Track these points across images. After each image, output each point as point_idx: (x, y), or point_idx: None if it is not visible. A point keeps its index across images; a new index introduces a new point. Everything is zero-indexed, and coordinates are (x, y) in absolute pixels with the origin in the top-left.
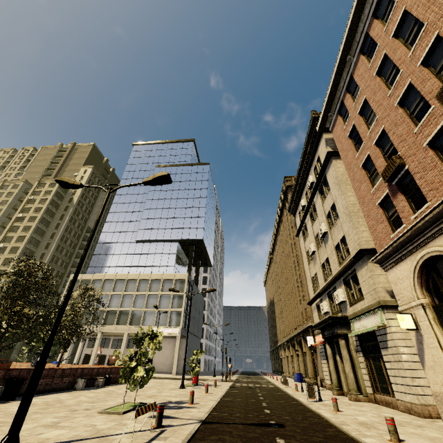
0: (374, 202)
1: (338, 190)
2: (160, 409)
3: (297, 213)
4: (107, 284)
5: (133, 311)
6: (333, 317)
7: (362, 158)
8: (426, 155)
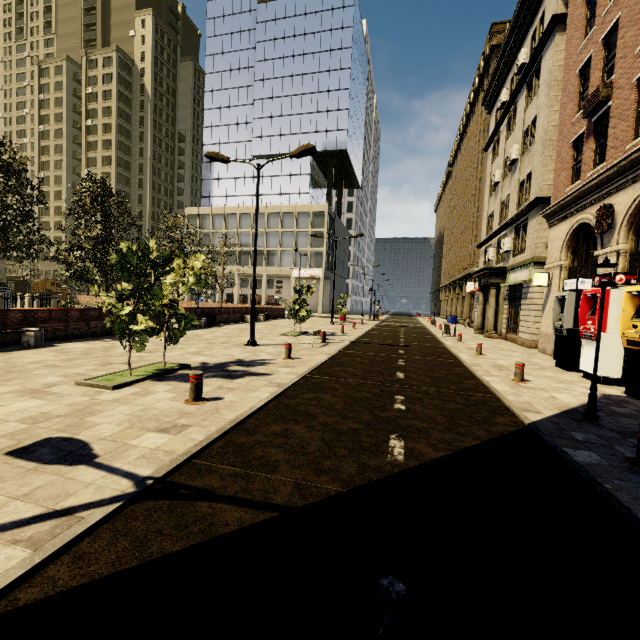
0: (570, 138)
1: (546, 96)
2: (324, 334)
3: (494, 110)
4: (230, 219)
5: (267, 252)
6: (490, 268)
7: (584, 56)
8: (629, 96)
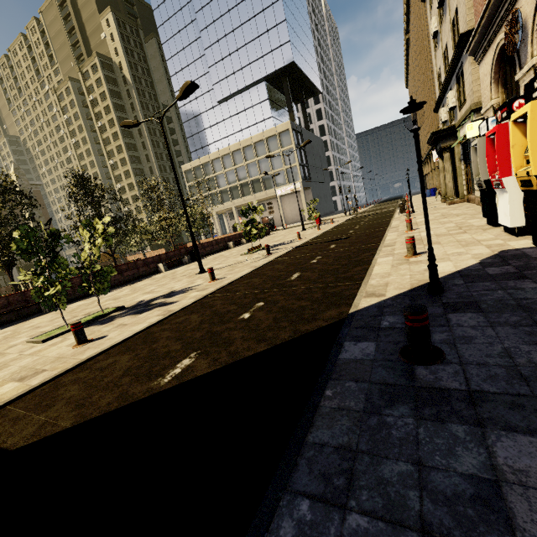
0: None
1: None
2: (267, 247)
3: None
4: (216, 164)
5: (251, 181)
6: (437, 132)
7: None
8: None
